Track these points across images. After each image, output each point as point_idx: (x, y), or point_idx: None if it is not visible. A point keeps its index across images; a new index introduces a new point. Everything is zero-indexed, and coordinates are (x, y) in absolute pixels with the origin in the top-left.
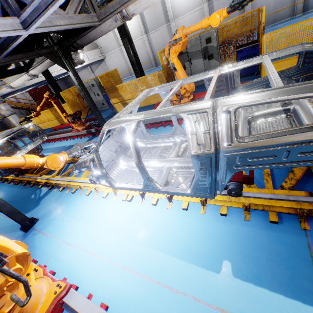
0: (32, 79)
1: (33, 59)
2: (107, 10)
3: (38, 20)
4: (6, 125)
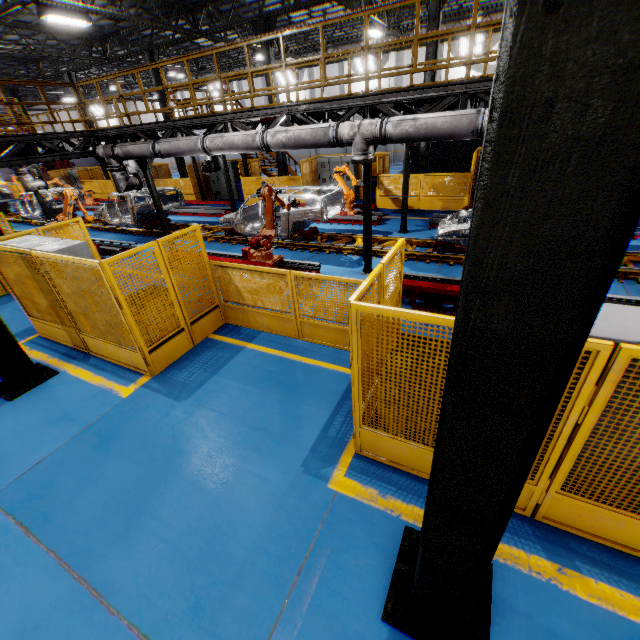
0: None
1: None
2: None
3: None
4: None
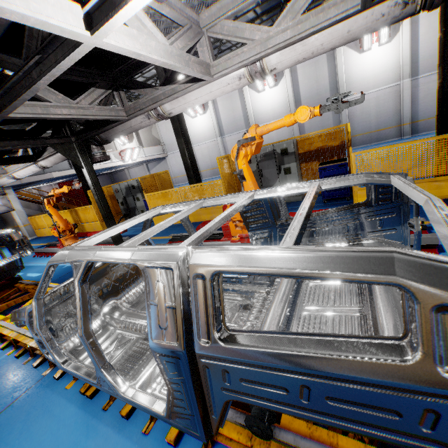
0: (63, 171)
1: (45, 148)
2: (138, 105)
3: (11, 104)
4: (7, 223)
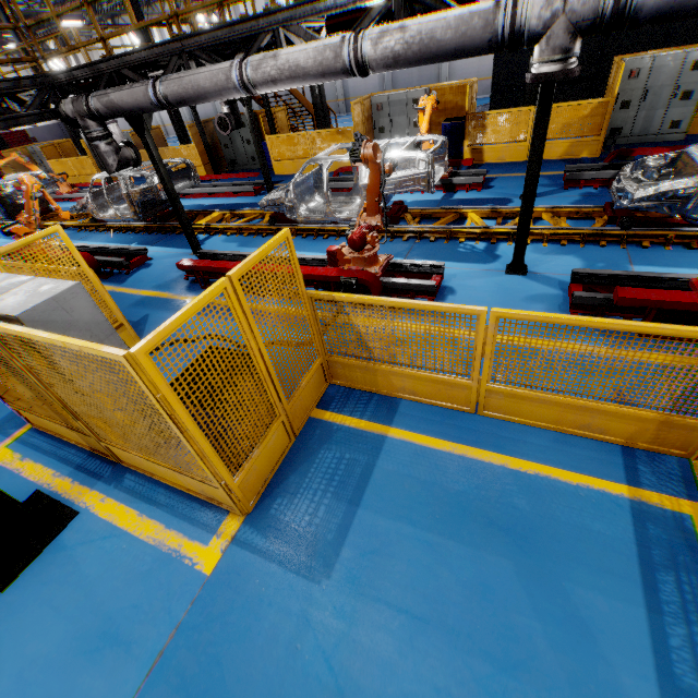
0: None
1: None
2: None
3: None
4: None
